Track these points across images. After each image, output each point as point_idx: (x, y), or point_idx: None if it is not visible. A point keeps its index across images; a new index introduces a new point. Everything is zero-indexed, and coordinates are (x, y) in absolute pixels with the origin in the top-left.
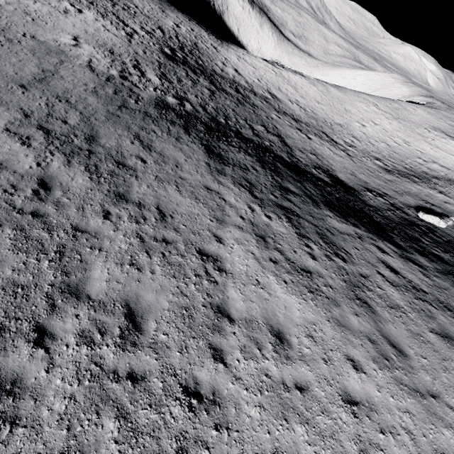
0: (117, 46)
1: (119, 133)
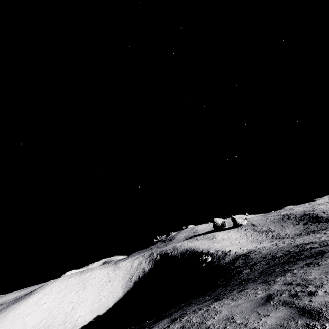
0: None
1: None
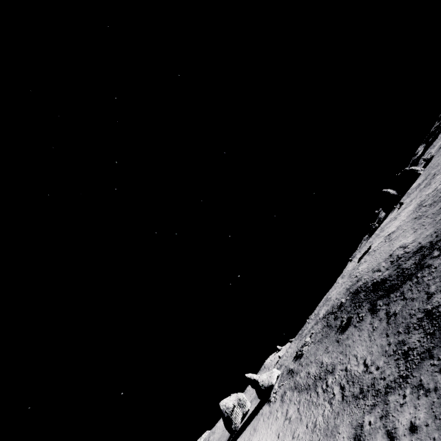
0: None
1: None
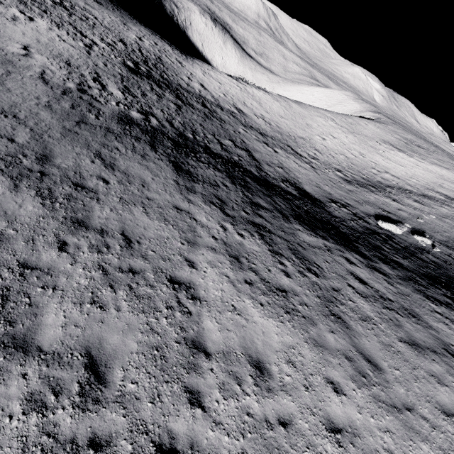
0: (74, 57)
1: (77, 152)
